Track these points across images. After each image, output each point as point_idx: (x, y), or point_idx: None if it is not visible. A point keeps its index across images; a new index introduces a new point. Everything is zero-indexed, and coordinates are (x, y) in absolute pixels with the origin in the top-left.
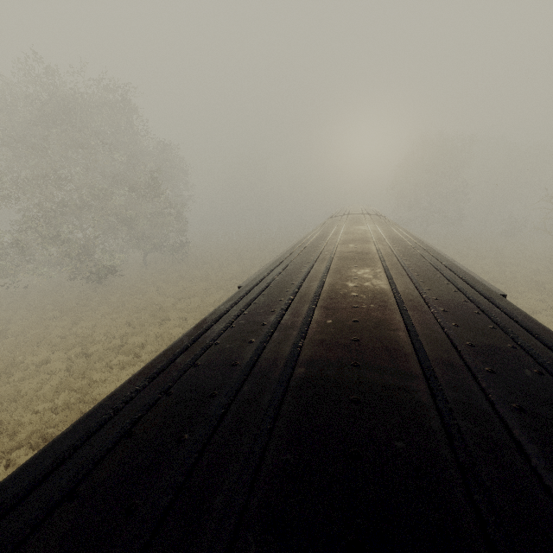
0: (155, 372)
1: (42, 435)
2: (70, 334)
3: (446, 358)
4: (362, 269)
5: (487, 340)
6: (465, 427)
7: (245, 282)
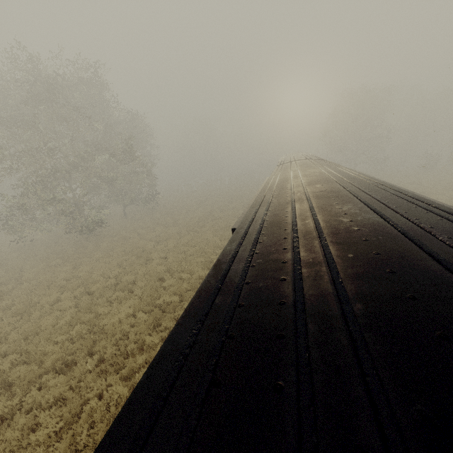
0: (203, 315)
1: (64, 361)
2: (73, 277)
3: None
4: (344, 205)
5: None
6: None
7: (236, 224)
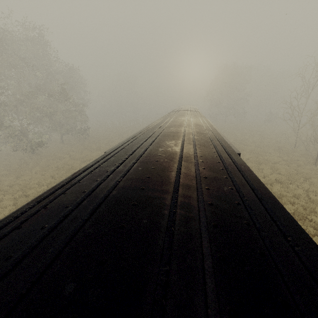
0: (42, 198)
1: None
2: (15, 184)
3: (189, 183)
4: (170, 141)
5: (215, 174)
6: (179, 212)
7: (109, 149)
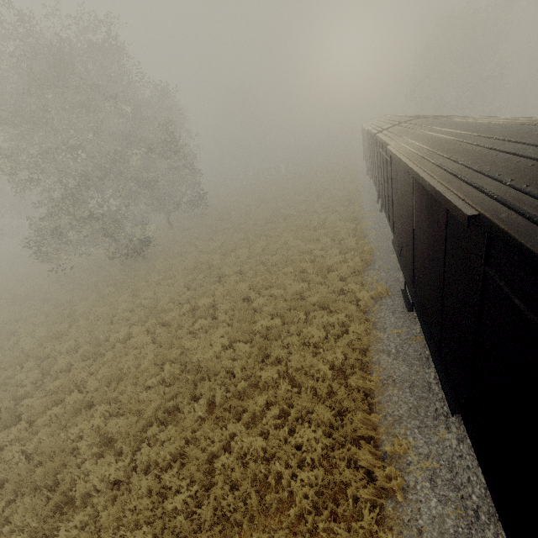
0: None
1: (165, 408)
2: (135, 307)
3: None
4: None
5: None
6: None
7: (465, 208)
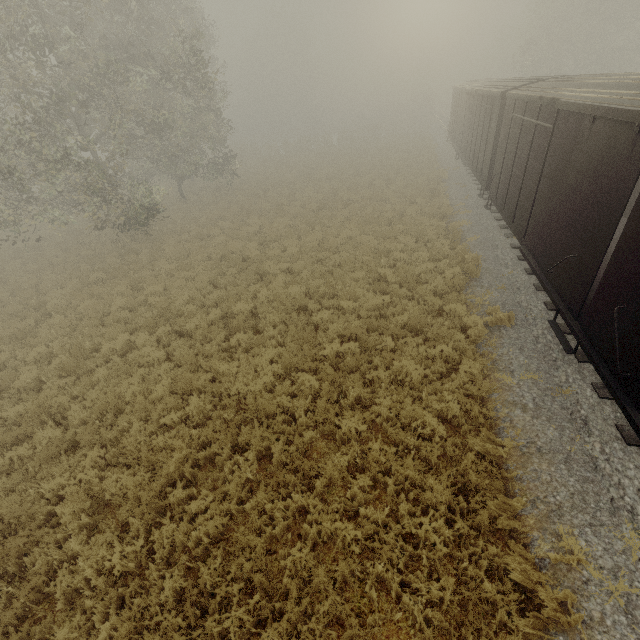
0: None
1: (193, 461)
2: (137, 305)
3: None
4: None
5: None
6: None
7: None
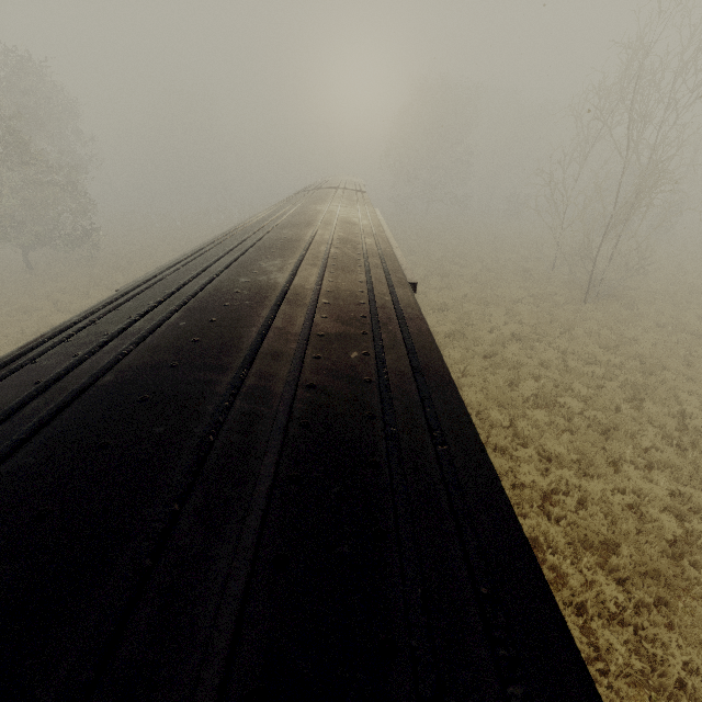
0: None
1: None
2: None
3: (280, 349)
4: (272, 260)
5: (344, 328)
6: (239, 407)
7: (129, 284)
